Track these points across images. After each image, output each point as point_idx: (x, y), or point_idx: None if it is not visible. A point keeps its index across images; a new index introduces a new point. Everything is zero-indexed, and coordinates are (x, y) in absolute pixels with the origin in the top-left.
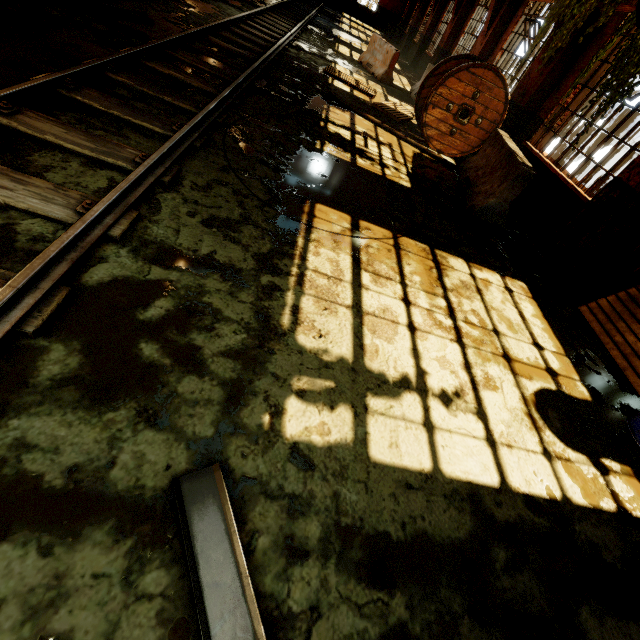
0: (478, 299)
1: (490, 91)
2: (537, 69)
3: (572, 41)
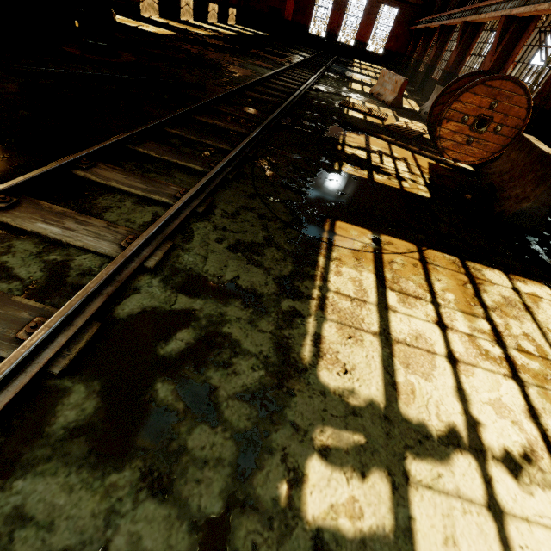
0: (528, 319)
1: (509, 99)
2: None
3: None
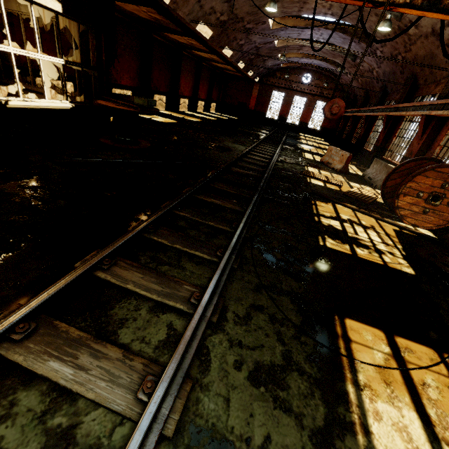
0: None
1: None
2: None
3: None
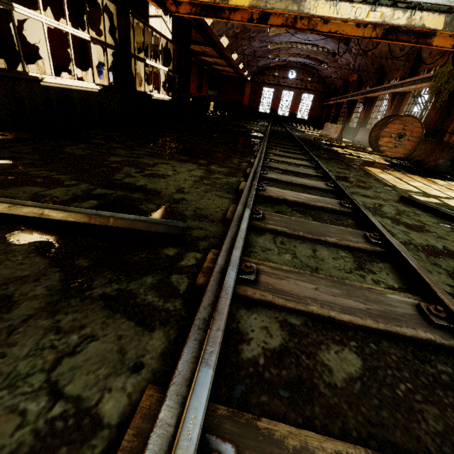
0: None
1: (412, 125)
2: (434, 111)
3: (448, 97)
